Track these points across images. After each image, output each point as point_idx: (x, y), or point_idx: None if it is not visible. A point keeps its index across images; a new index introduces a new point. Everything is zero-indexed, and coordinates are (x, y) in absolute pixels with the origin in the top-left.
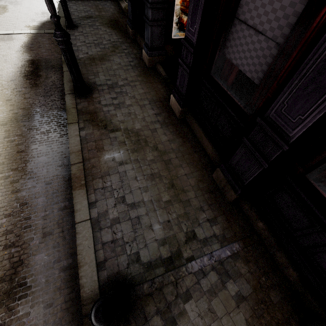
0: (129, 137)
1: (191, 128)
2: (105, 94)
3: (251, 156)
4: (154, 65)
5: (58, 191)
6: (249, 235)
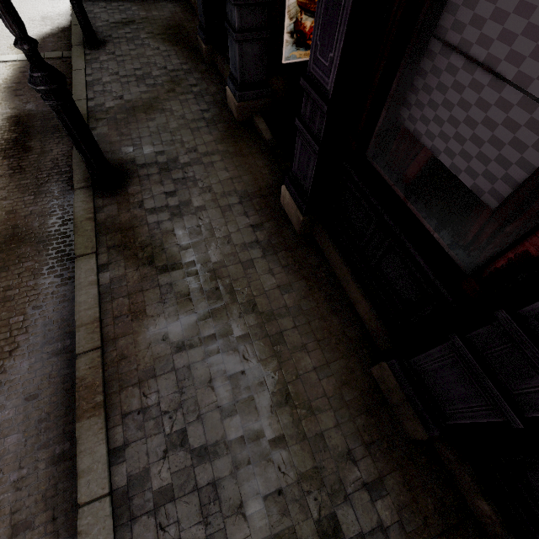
0: (198, 283)
1: (324, 256)
2: (152, 186)
3: (473, 378)
4: (250, 117)
5: (50, 416)
6: (457, 524)
